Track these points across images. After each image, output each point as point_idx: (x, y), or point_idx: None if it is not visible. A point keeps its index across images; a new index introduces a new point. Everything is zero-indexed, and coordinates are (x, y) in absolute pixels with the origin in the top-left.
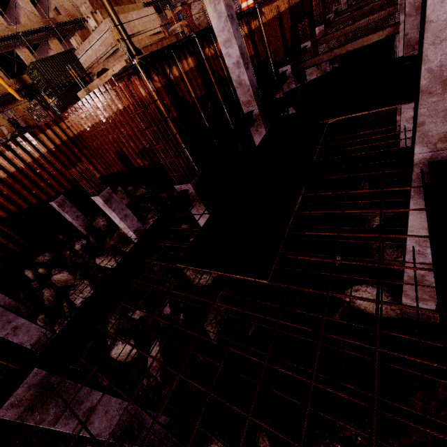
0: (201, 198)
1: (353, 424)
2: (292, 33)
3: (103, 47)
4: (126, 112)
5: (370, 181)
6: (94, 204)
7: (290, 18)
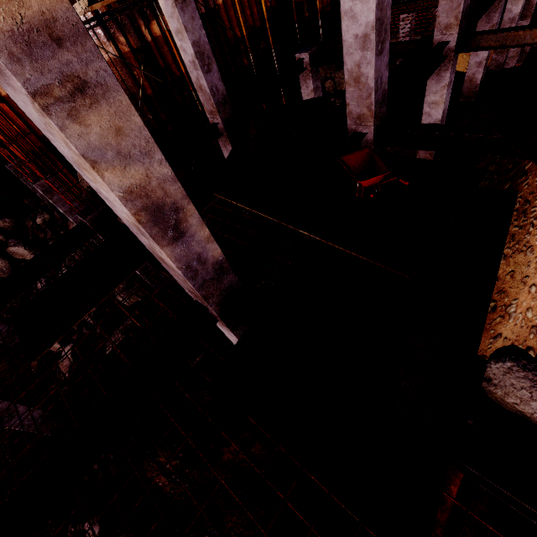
0: (103, 234)
1: (166, 455)
2: None
3: None
4: None
5: None
6: (71, 170)
7: None
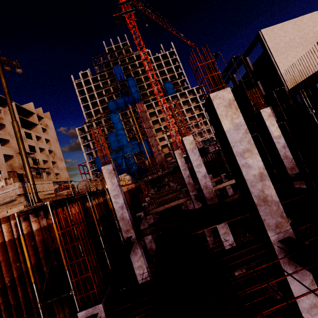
0: None
1: None
2: (130, 201)
3: (1, 198)
4: (2, 246)
5: (254, 262)
6: None
7: (128, 194)
